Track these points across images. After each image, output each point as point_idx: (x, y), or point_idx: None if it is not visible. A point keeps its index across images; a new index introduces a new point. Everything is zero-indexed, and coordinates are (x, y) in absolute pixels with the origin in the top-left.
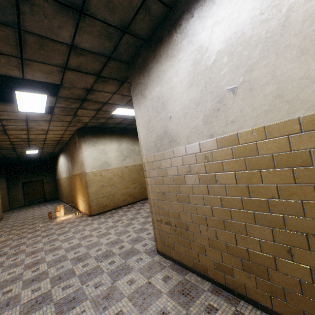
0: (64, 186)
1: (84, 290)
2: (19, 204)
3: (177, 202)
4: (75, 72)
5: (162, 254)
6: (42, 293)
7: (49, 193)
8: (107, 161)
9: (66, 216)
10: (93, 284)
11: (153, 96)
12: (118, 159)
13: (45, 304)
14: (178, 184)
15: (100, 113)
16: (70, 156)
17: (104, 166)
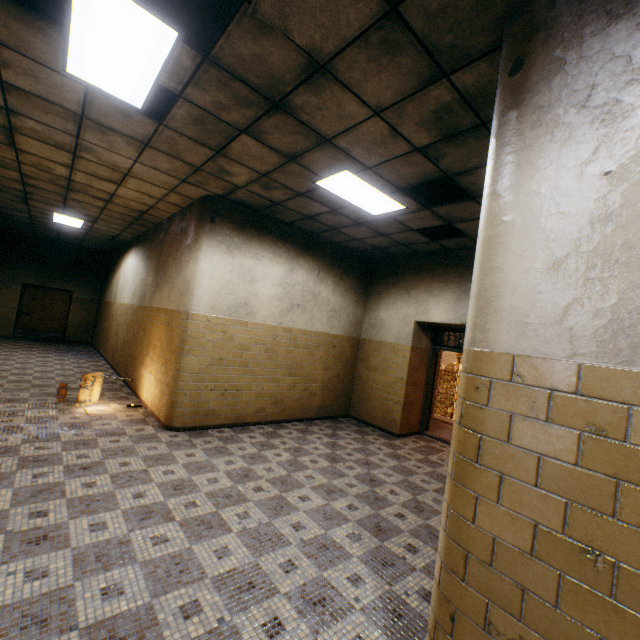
0: (117, 323)
1: None
2: (1, 330)
3: None
4: None
5: None
6: None
7: (78, 325)
8: (248, 302)
9: (102, 404)
10: None
11: None
12: (276, 306)
13: None
14: None
15: (288, 171)
16: (158, 260)
17: (238, 312)
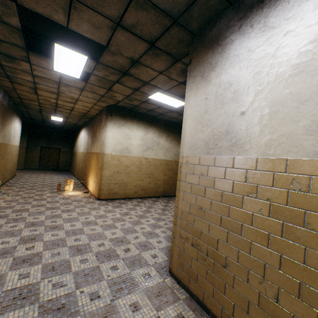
0: (78, 160)
1: (77, 298)
2: (33, 166)
3: (219, 226)
4: (127, 33)
5: (176, 278)
6: (29, 282)
7: (63, 163)
8: (128, 147)
9: (74, 192)
10: (89, 292)
11: (222, 81)
12: (140, 148)
13: (28, 301)
14: (229, 205)
15: (136, 94)
16: (92, 133)
17: (124, 152)
